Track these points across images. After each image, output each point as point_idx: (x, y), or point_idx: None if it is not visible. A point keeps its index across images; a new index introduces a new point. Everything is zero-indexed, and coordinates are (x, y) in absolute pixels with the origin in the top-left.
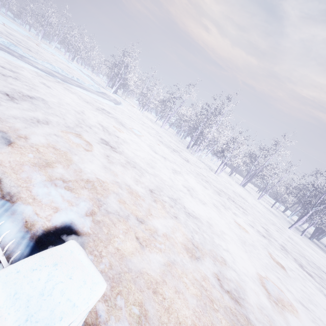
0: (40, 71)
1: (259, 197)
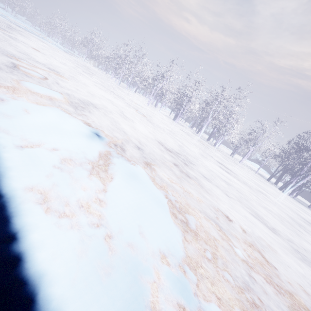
0: (10, 22)
1: (156, 106)
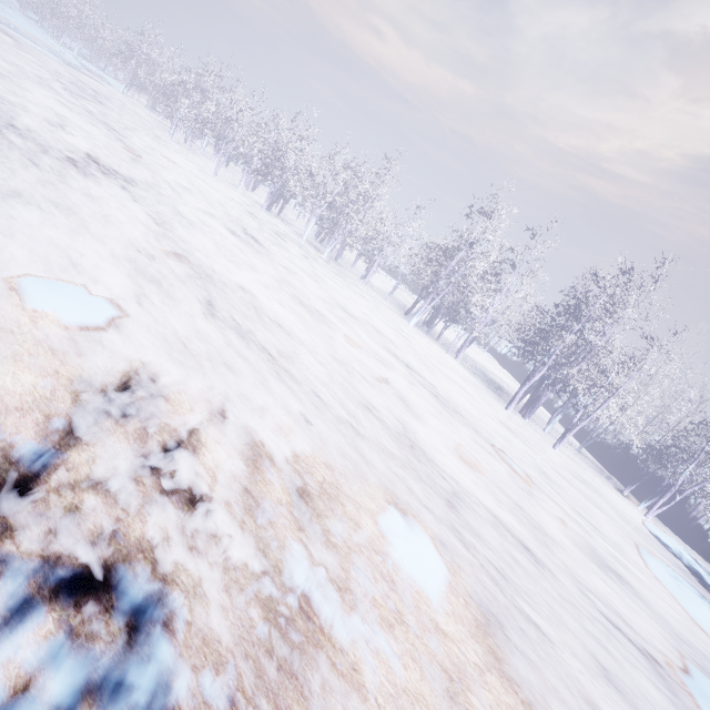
0: None
1: (247, 187)
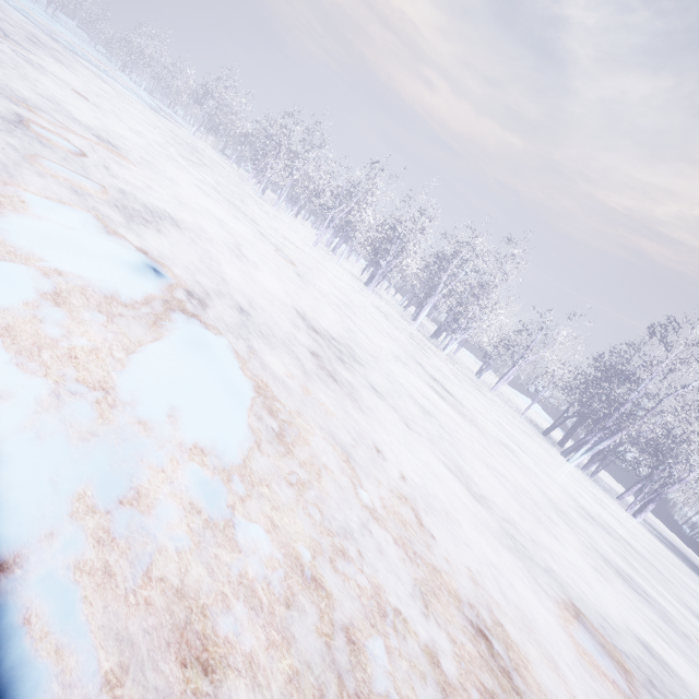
0: (38, 28)
1: (334, 251)
